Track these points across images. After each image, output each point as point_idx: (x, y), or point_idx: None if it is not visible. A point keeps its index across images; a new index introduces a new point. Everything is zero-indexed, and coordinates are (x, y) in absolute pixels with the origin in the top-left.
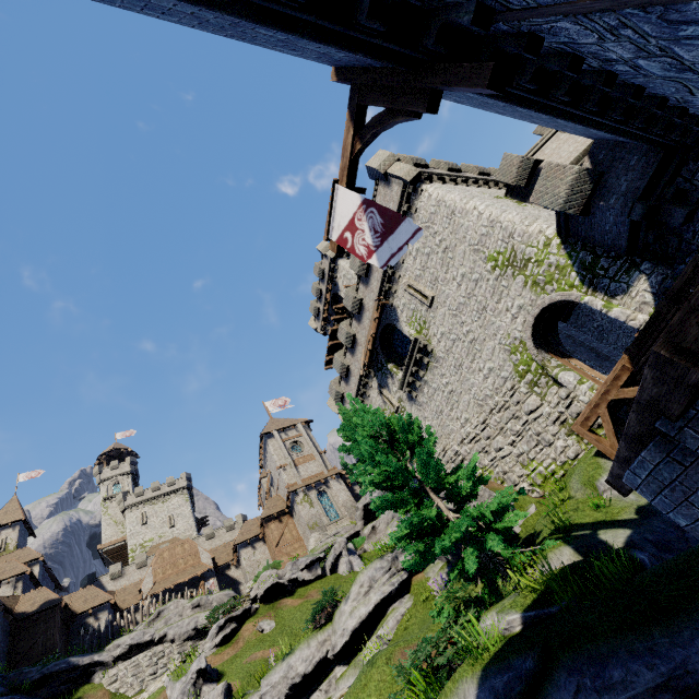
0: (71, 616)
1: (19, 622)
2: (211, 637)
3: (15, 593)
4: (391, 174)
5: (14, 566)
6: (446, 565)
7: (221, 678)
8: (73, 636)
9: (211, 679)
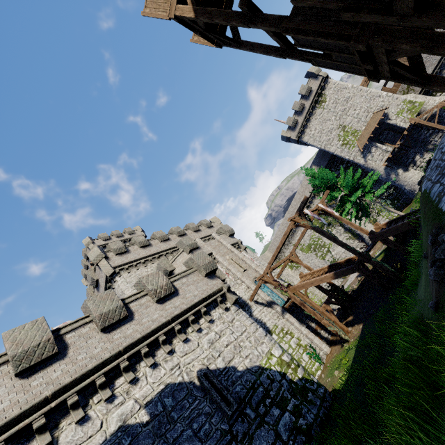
0: None
1: None
2: None
3: None
4: (100, 266)
5: None
6: None
7: None
8: None
9: None
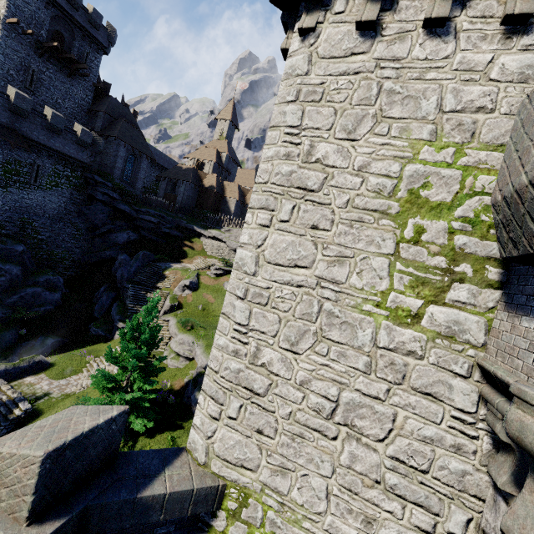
0: (222, 196)
1: (201, 188)
2: (213, 269)
3: (210, 169)
4: None
5: (213, 154)
6: (191, 377)
7: (195, 291)
8: (222, 204)
9: (191, 289)
